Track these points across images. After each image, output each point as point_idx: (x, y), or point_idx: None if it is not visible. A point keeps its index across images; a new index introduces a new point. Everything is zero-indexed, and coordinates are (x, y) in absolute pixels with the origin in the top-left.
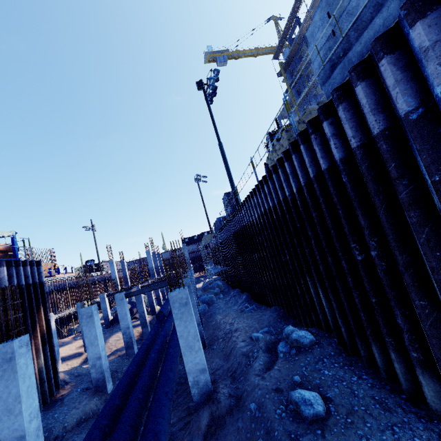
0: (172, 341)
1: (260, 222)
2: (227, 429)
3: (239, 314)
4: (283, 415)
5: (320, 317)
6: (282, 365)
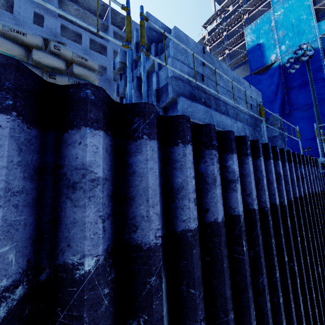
0: None
1: None
2: None
3: None
4: None
5: None
6: None
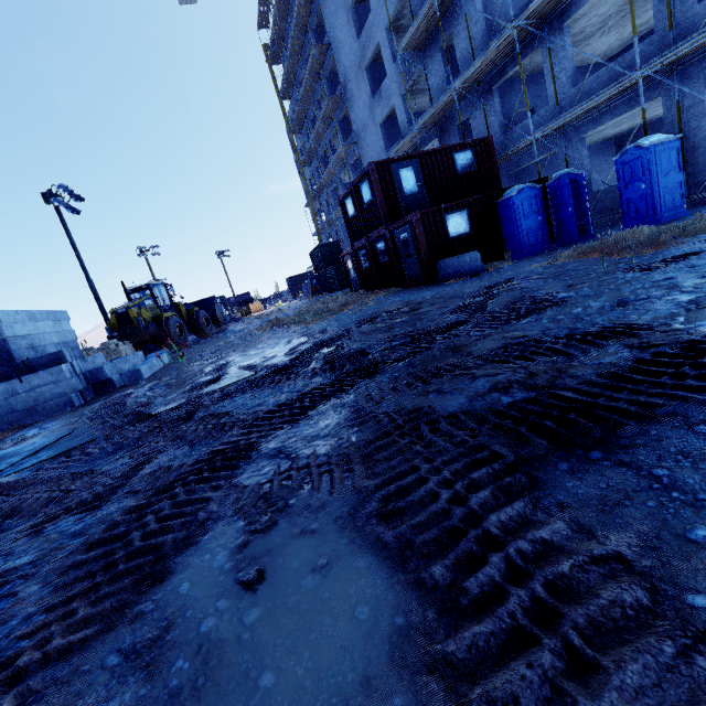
0: None
1: None
2: None
3: None
4: None
5: None
6: None
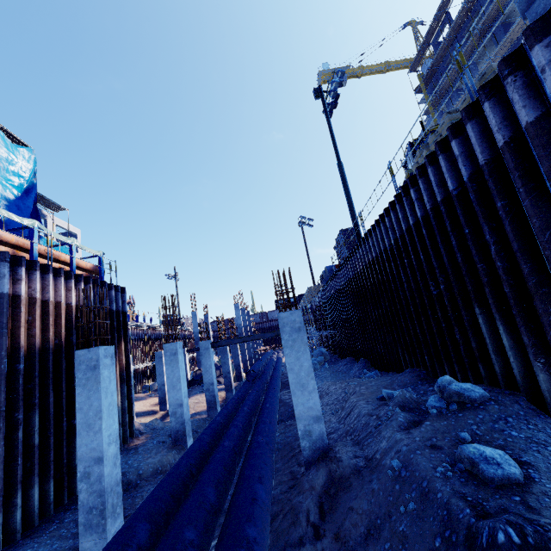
0: (268, 398)
1: (397, 248)
2: (353, 492)
3: (355, 380)
4: (449, 474)
5: (494, 367)
6: (438, 421)
